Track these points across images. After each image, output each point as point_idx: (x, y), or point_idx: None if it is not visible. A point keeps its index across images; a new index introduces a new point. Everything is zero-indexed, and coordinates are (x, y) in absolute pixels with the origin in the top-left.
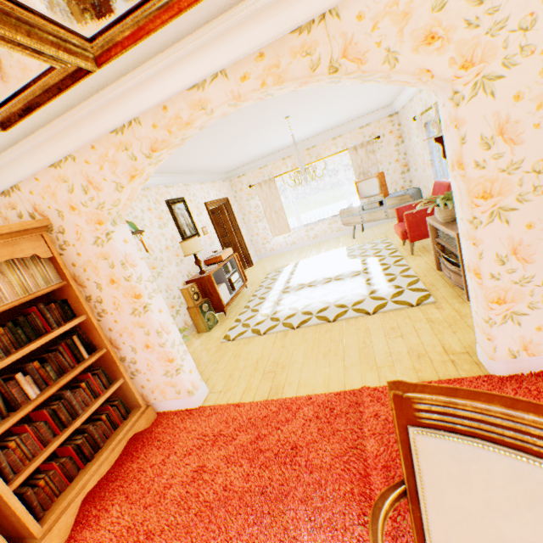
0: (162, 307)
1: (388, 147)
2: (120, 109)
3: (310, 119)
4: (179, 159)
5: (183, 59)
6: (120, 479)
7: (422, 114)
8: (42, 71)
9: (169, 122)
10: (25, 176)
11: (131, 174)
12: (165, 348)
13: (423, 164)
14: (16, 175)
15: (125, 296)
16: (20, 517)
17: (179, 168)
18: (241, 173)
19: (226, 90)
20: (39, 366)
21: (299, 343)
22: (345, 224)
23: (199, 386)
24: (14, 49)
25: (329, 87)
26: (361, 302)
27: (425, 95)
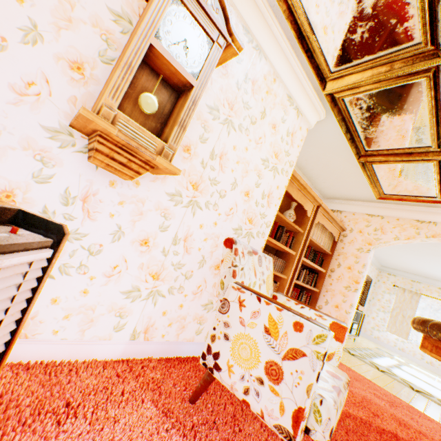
0: (358, 296)
1: None
2: (431, 216)
3: None
4: None
5: None
6: None
7: None
8: (427, 196)
9: None
10: (350, 210)
11: (409, 237)
12: (347, 314)
13: None
14: (346, 208)
15: (349, 277)
16: None
17: None
18: (392, 273)
19: None
20: (307, 273)
21: (419, 398)
22: None
23: None
24: (437, 191)
25: None
26: None
27: None
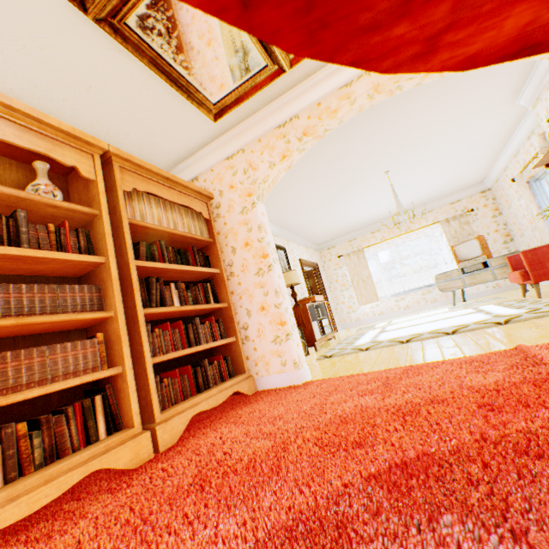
0: (280, 275)
1: (483, 218)
2: (287, 109)
3: (404, 182)
4: (290, 207)
5: (339, 69)
6: (225, 419)
7: (522, 170)
8: (258, 70)
9: (320, 113)
10: (205, 168)
11: (283, 154)
12: (279, 309)
13: (531, 218)
14: (200, 168)
15: (253, 257)
16: (150, 390)
17: (286, 220)
18: (331, 245)
19: (367, 83)
20: (184, 288)
21: (413, 347)
22: (442, 289)
23: (304, 365)
24: (257, 45)
25: (428, 139)
26: (485, 321)
27: (522, 155)
